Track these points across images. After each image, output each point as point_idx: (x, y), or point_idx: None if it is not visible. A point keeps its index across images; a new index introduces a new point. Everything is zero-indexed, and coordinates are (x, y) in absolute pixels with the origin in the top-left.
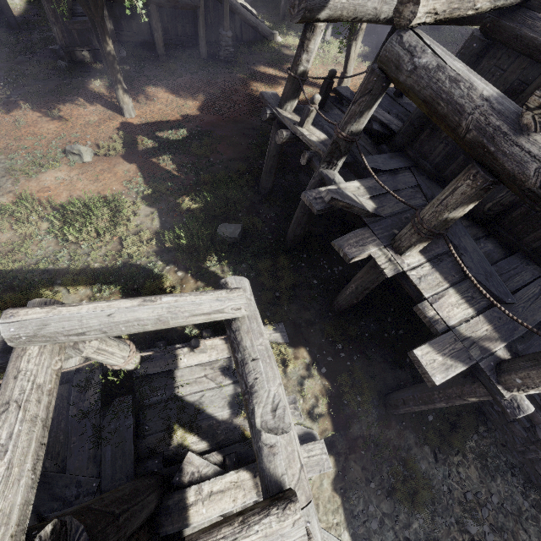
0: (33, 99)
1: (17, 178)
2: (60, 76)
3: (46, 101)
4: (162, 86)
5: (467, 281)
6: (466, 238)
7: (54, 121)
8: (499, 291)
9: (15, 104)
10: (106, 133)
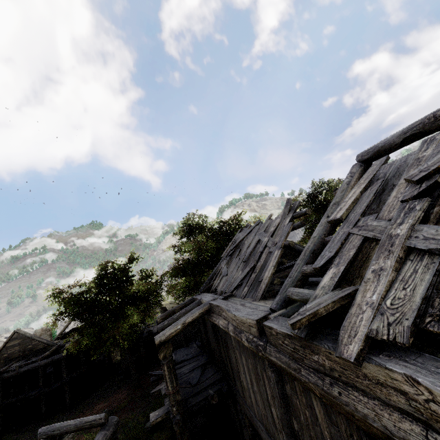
0: (101, 397)
1: (74, 436)
2: (118, 383)
3: (107, 397)
4: (160, 368)
5: (188, 384)
6: (200, 370)
7: (105, 404)
8: (194, 382)
9: (93, 403)
10: (123, 400)
